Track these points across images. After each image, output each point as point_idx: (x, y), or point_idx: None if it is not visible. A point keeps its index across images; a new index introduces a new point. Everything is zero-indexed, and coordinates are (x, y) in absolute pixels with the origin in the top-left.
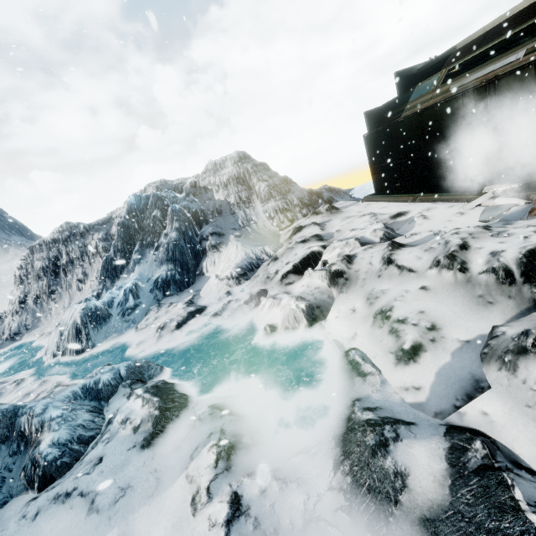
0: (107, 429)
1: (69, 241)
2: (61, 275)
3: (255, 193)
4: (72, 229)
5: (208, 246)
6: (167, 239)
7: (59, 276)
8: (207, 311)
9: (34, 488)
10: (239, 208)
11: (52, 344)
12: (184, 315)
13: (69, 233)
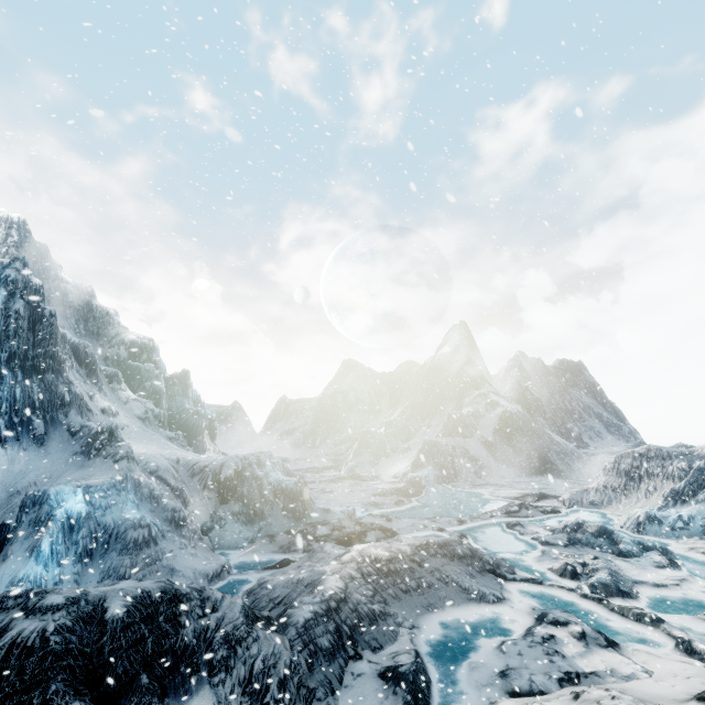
0: (643, 557)
1: (650, 458)
2: (636, 480)
3: None
4: (656, 450)
5: None
6: None
7: (634, 480)
8: None
9: (614, 555)
10: None
11: (621, 521)
12: None
13: (653, 452)
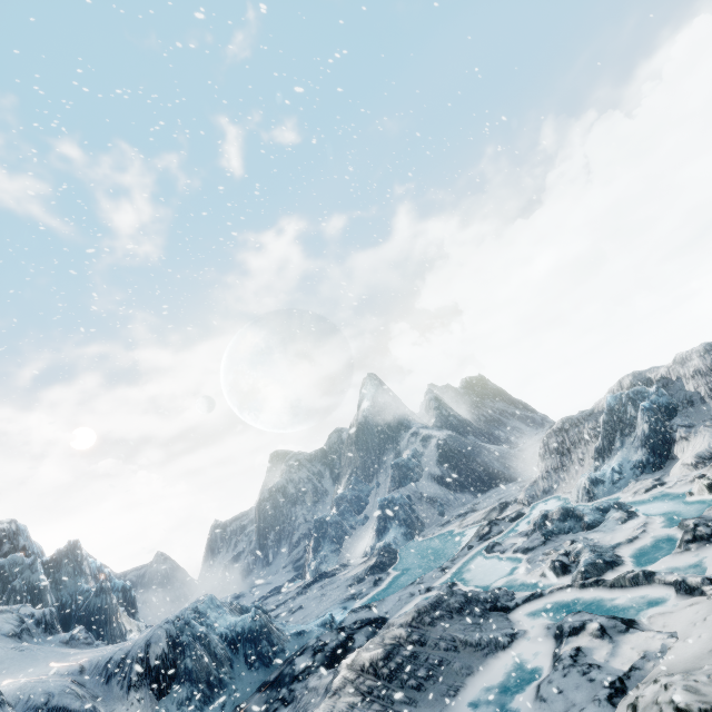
0: (607, 519)
1: (568, 430)
2: (567, 454)
3: None
4: (569, 421)
5: (676, 436)
6: (639, 430)
7: (565, 455)
8: (666, 485)
9: (585, 530)
10: (710, 398)
11: (574, 496)
12: (649, 486)
13: (567, 423)
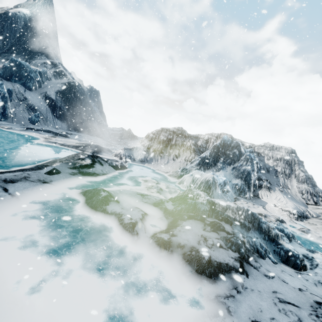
0: (315, 262)
1: (179, 136)
2: (168, 147)
3: (294, 174)
4: (182, 132)
5: (264, 185)
6: (242, 167)
7: (167, 147)
8: (287, 224)
9: (290, 266)
10: (282, 176)
11: (187, 182)
12: (277, 218)
13: (181, 132)
